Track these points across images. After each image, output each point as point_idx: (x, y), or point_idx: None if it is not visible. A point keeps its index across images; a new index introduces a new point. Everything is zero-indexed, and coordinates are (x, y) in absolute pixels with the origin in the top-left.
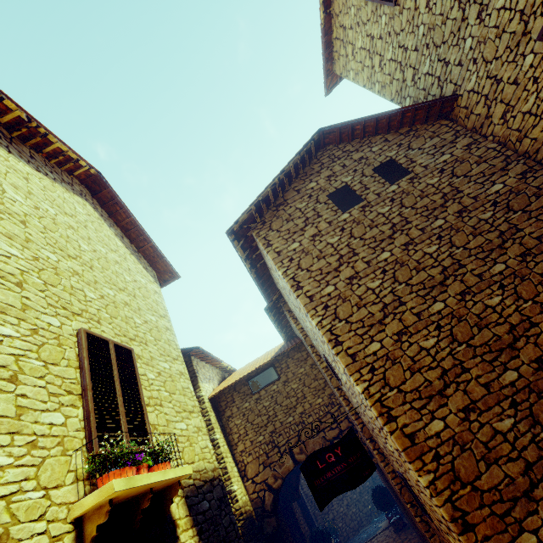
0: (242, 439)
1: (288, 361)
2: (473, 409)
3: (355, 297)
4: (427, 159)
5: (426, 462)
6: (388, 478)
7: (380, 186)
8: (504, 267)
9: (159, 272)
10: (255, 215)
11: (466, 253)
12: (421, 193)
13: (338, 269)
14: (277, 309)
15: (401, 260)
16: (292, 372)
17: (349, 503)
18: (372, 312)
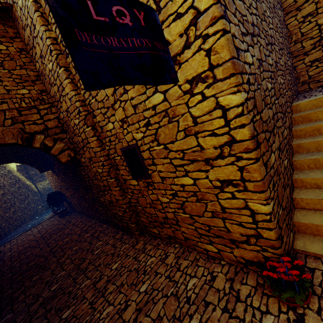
0: None
1: None
2: (261, 65)
3: None
4: None
5: (244, 82)
6: (92, 166)
7: None
8: (270, 1)
9: None
10: None
11: None
12: None
13: None
14: None
15: None
16: None
17: (16, 210)
18: None
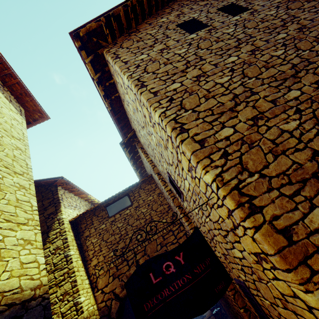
0: (96, 254)
1: (140, 191)
2: None
3: (203, 90)
4: (263, 1)
5: (315, 269)
6: None
7: (224, 17)
8: None
9: (28, 111)
10: (106, 30)
11: (313, 53)
12: (261, 19)
13: (185, 70)
14: (131, 147)
15: (249, 61)
16: (142, 200)
17: None
18: (221, 102)
